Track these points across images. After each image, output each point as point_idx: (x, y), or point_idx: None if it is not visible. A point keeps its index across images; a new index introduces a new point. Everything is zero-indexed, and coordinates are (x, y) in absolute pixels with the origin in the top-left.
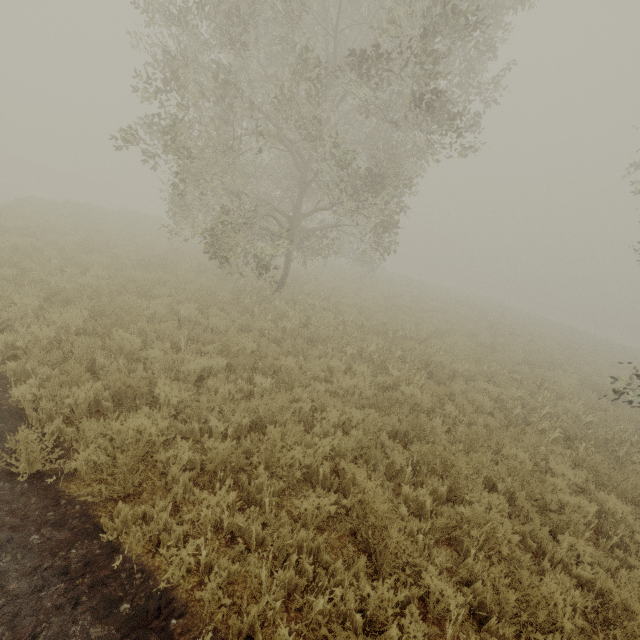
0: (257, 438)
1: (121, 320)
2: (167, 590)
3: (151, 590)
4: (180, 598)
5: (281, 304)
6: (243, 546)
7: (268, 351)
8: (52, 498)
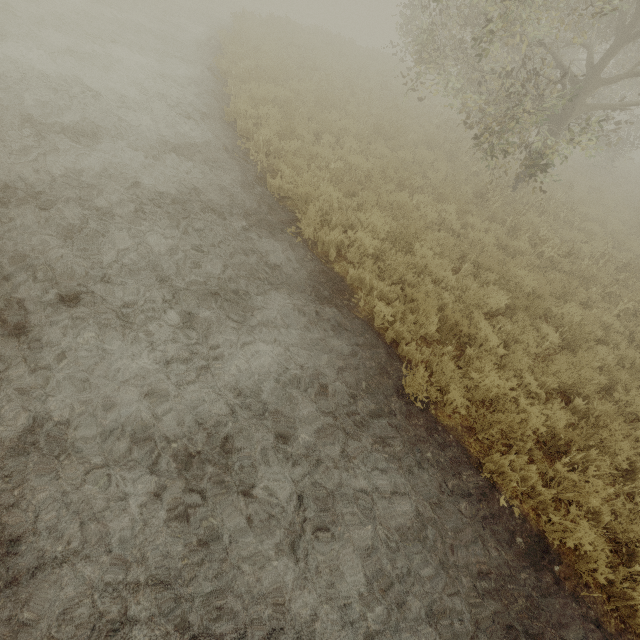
0: (562, 405)
1: (418, 231)
2: (541, 537)
3: (530, 532)
4: (552, 547)
5: (531, 215)
6: (585, 519)
7: (545, 292)
8: (431, 422)
